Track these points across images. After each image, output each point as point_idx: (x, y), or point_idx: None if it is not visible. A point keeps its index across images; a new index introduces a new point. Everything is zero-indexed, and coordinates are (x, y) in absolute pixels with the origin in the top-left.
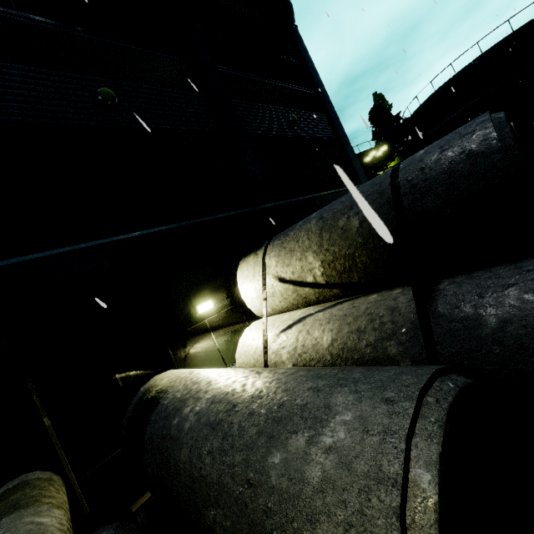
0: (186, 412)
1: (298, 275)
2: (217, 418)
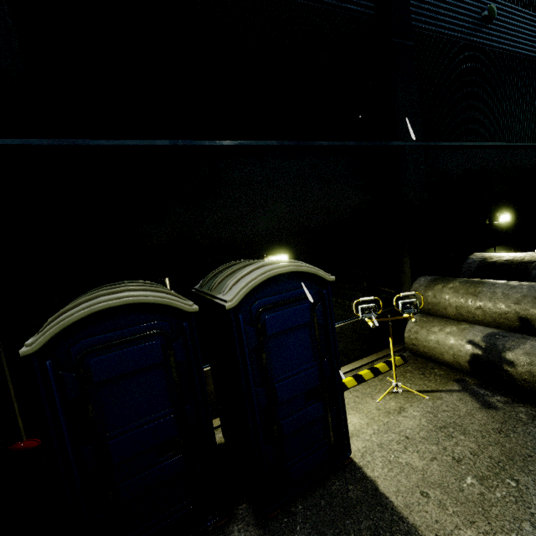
0: None
1: None
2: None
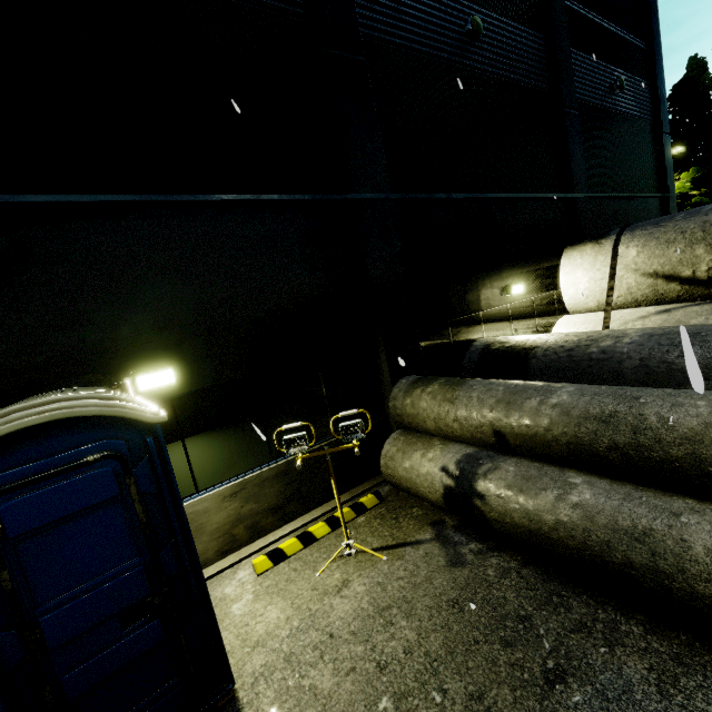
0: (608, 344)
1: (669, 268)
2: (674, 341)
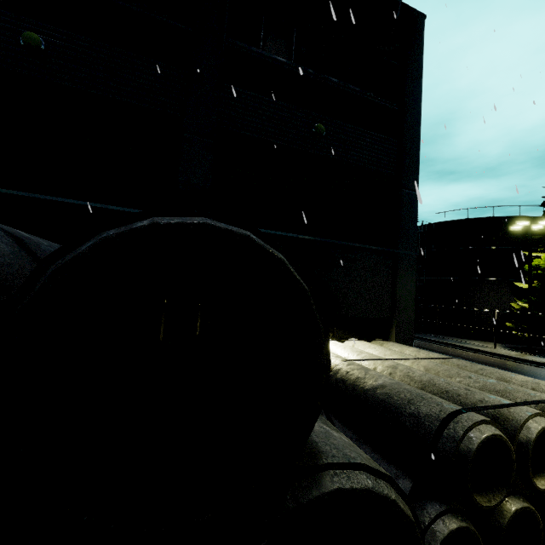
0: None
1: None
2: None
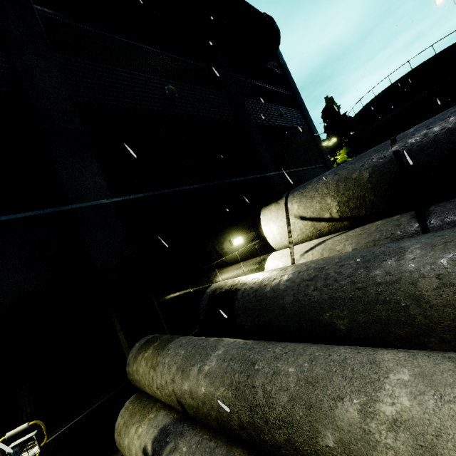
0: (276, 283)
1: (317, 214)
2: (311, 276)
